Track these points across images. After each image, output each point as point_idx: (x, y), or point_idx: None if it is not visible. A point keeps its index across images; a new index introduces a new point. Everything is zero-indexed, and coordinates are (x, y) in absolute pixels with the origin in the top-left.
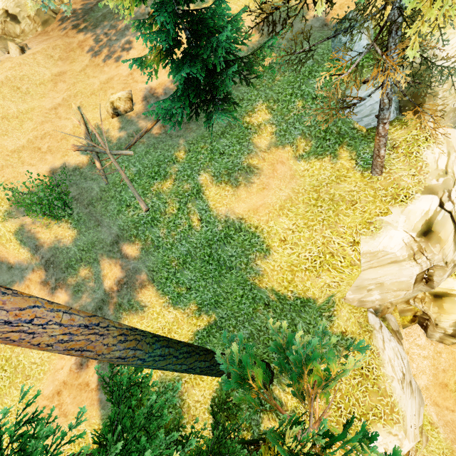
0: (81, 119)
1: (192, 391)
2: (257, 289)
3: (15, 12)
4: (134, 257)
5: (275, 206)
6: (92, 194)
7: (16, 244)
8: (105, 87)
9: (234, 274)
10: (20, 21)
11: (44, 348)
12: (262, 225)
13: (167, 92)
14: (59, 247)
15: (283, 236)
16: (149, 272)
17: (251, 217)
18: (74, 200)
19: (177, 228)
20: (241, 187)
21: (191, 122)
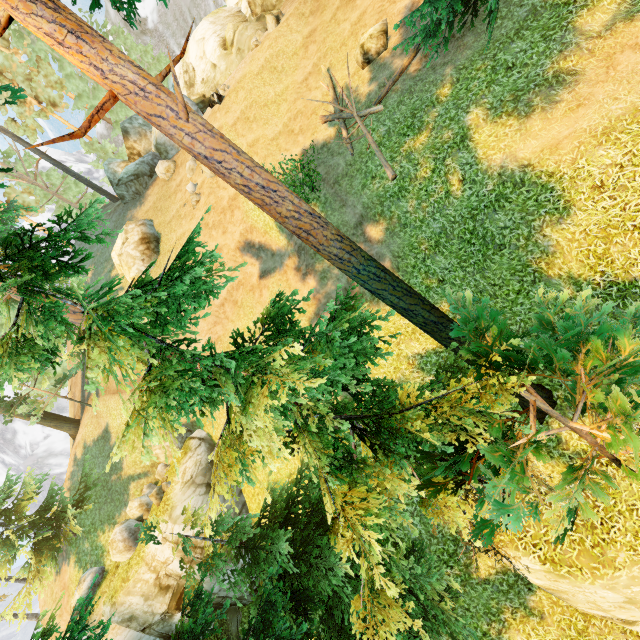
0: (330, 83)
1: None
2: (544, 281)
3: None
4: (377, 240)
5: (594, 131)
6: (338, 171)
7: (276, 232)
8: (356, 29)
9: (506, 256)
10: None
11: (284, 219)
12: (562, 169)
13: None
14: None
15: (600, 179)
16: (393, 258)
17: (545, 160)
18: (321, 181)
19: (429, 197)
20: (535, 114)
21: (466, 33)
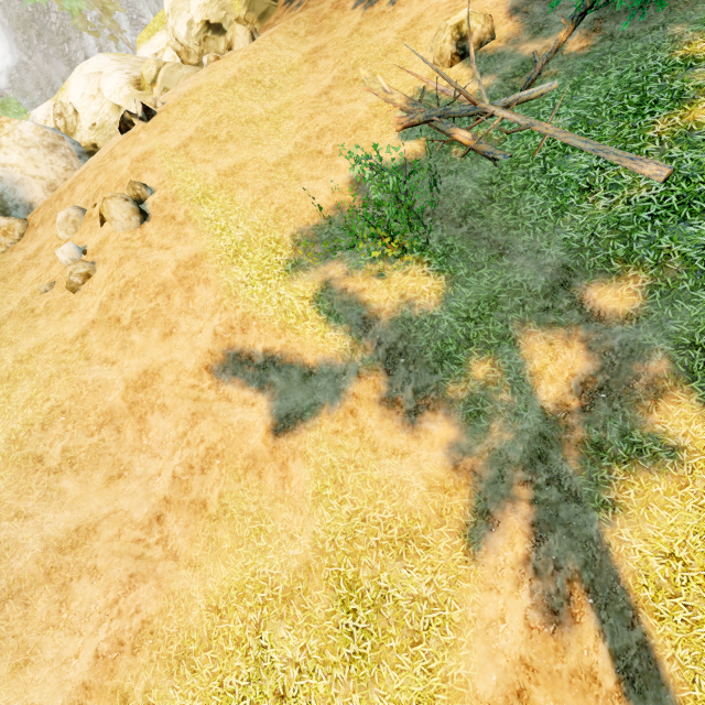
0: (387, 85)
1: None
2: None
3: (219, 19)
4: (623, 315)
5: None
6: (464, 196)
7: (316, 324)
8: (409, 34)
9: None
10: (225, 29)
11: None
12: None
13: None
14: (412, 317)
15: None
16: (676, 351)
17: None
18: (424, 216)
19: None
20: None
21: None
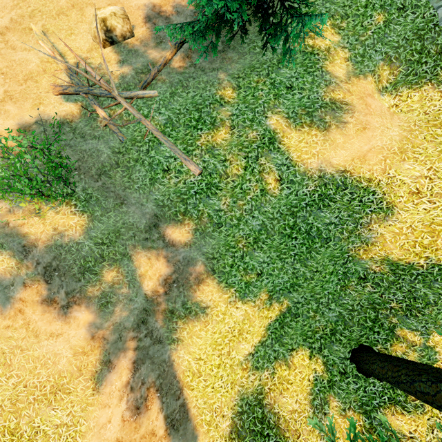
0: (53, 48)
1: (281, 400)
2: (354, 262)
3: None
4: (184, 243)
5: (392, 149)
6: (101, 158)
7: None
8: (78, 3)
9: (332, 247)
10: None
11: None
12: (377, 176)
13: (179, 10)
14: (63, 244)
15: (415, 187)
16: (207, 261)
17: (359, 168)
18: (73, 170)
19: (245, 195)
20: (333, 129)
21: (227, 49)
